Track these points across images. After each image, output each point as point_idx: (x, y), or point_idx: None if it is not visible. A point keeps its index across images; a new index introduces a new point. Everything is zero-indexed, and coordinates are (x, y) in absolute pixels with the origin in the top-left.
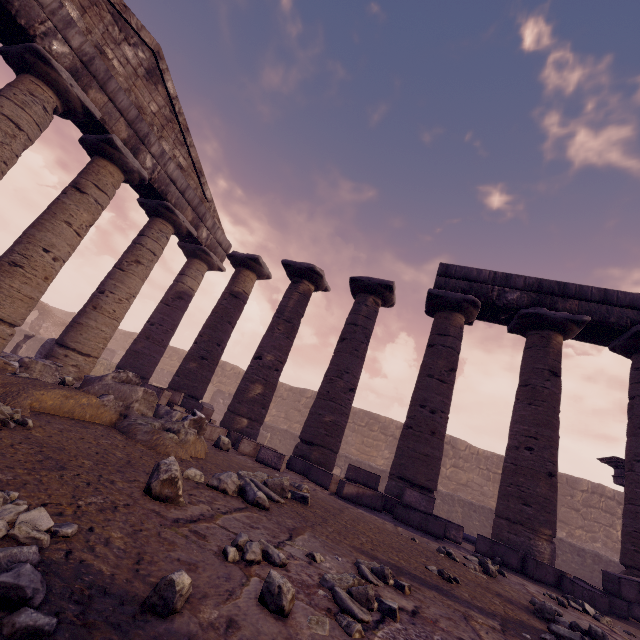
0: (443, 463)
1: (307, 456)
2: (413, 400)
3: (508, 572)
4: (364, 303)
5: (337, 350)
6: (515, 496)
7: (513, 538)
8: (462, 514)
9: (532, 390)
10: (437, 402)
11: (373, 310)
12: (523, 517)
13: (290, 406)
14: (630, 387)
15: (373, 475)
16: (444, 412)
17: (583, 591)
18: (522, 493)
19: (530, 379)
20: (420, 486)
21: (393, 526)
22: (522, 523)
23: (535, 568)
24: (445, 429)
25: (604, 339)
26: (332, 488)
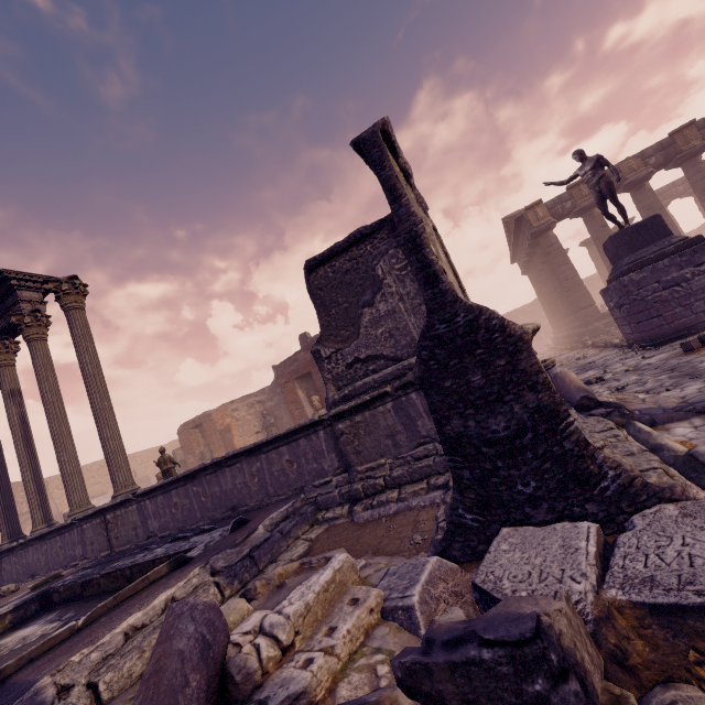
0: None
1: None
2: None
3: None
4: None
5: None
6: None
7: None
8: None
9: None
10: None
11: None
12: None
13: (539, 312)
14: None
15: None
16: None
17: None
18: None
19: None
20: None
21: None
22: None
23: None
24: None
25: None
26: None
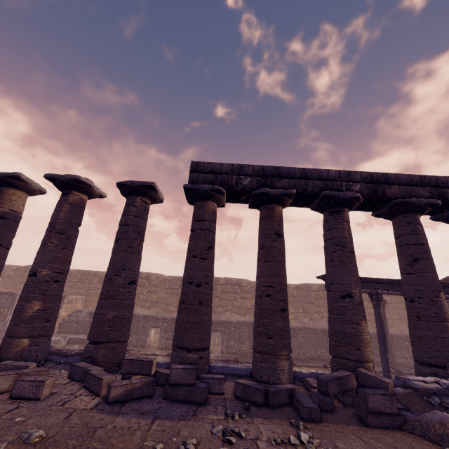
0: (235, 298)
1: (94, 356)
2: (183, 279)
3: (252, 417)
4: (133, 204)
5: (113, 251)
6: (263, 334)
7: (264, 366)
8: (248, 332)
9: (266, 251)
10: (201, 277)
11: (142, 209)
12: (269, 348)
13: None
14: (324, 234)
15: (146, 362)
16: (208, 283)
17: (303, 410)
18: (267, 330)
19: (264, 243)
20: (195, 349)
21: (147, 427)
22: (269, 353)
23: (274, 398)
24: (211, 296)
25: (307, 203)
26: (104, 392)
